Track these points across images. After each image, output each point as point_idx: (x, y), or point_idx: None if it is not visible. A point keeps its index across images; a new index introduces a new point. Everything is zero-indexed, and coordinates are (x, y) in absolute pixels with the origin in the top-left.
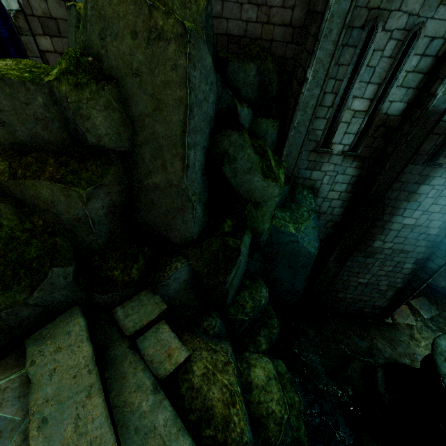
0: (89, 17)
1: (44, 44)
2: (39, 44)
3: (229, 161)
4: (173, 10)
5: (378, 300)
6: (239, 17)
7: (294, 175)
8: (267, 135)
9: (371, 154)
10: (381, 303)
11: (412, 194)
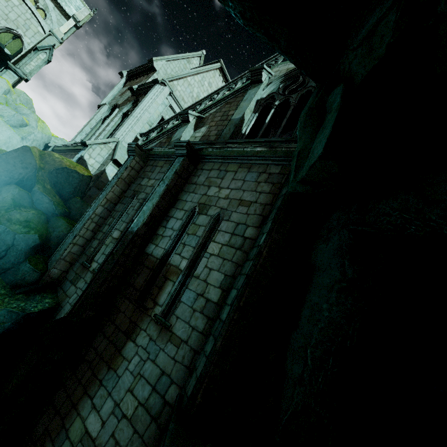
0: None
1: None
2: None
3: None
4: (47, 158)
5: None
6: None
7: (50, 270)
8: (58, 229)
9: None
10: None
11: (117, 352)
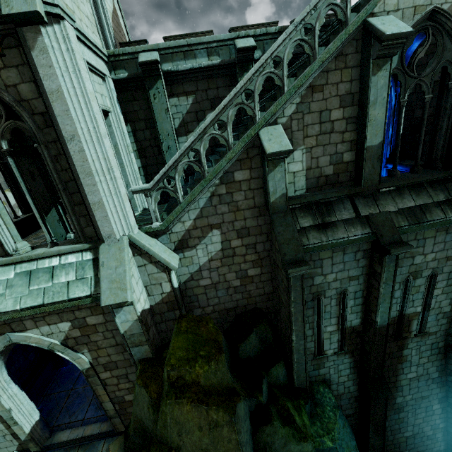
0: (169, 423)
1: (104, 375)
2: (101, 376)
3: (269, 446)
4: (212, 382)
5: (433, 446)
6: (231, 300)
7: (308, 386)
8: (279, 376)
9: (355, 347)
10: (438, 447)
11: (400, 357)
